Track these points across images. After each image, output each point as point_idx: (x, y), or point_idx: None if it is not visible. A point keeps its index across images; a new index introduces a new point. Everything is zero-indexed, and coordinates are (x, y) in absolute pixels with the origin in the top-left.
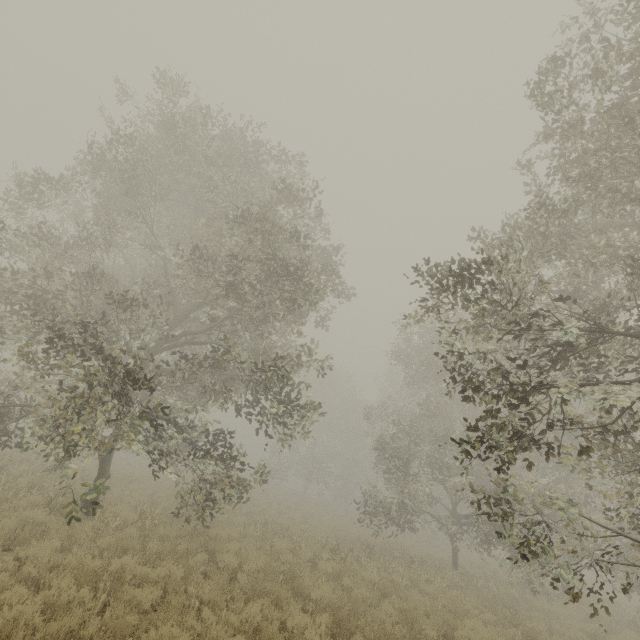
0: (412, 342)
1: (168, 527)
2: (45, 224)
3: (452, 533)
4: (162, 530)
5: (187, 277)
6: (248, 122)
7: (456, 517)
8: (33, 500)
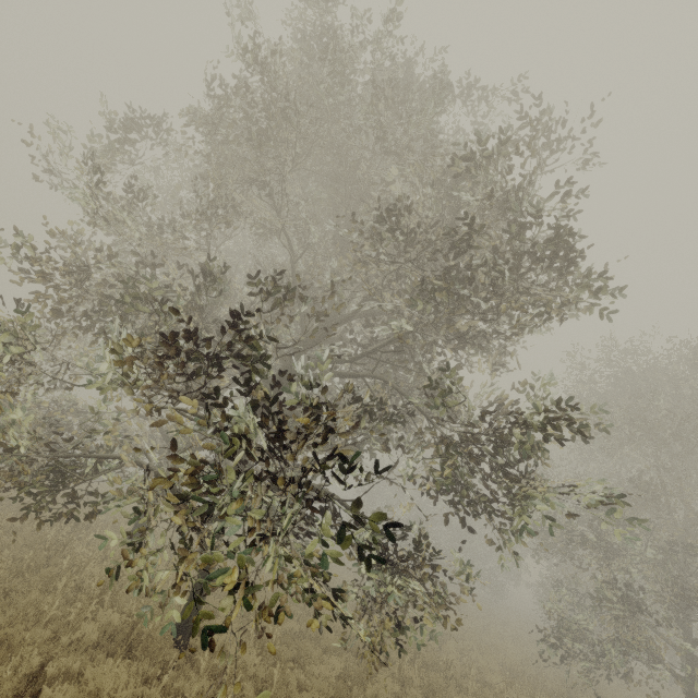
0: (594, 387)
1: (300, 673)
2: (138, 190)
3: (689, 688)
4: (302, 694)
5: (357, 265)
6: (420, 48)
7: (694, 663)
8: (105, 621)
